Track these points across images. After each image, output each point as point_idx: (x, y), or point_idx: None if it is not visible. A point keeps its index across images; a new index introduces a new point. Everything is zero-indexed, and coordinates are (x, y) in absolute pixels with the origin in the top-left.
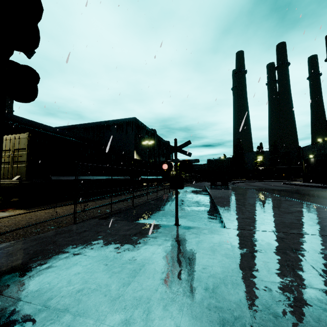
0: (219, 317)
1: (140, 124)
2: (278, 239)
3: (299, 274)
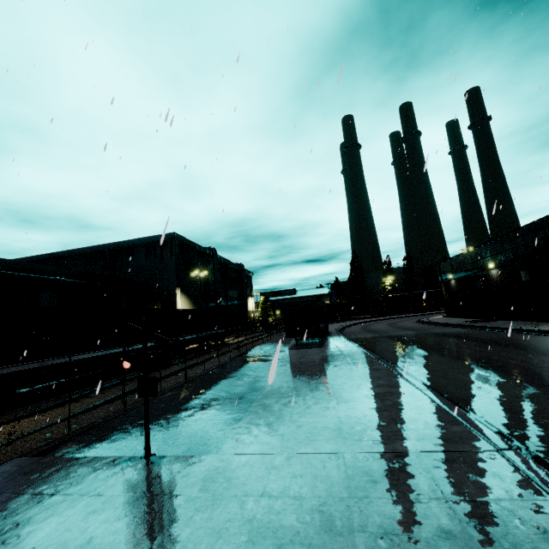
0: None
1: (185, 242)
2: (266, 471)
3: (215, 548)
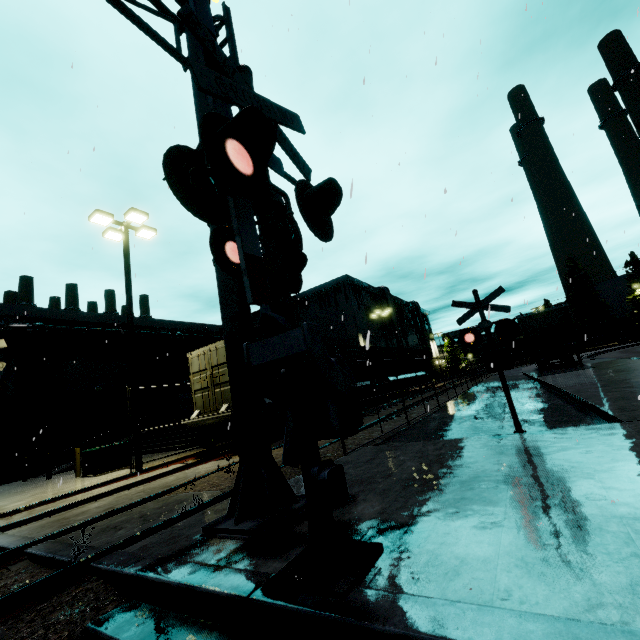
0: None
1: (357, 284)
2: None
3: None
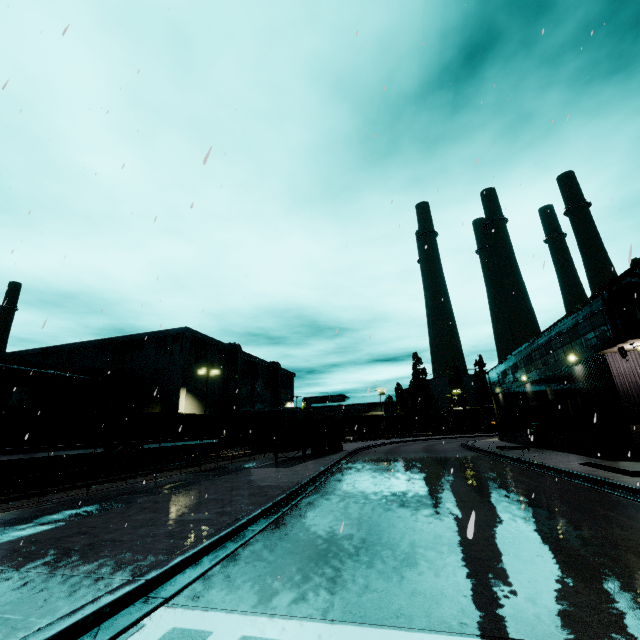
0: None
1: (200, 338)
2: None
3: None
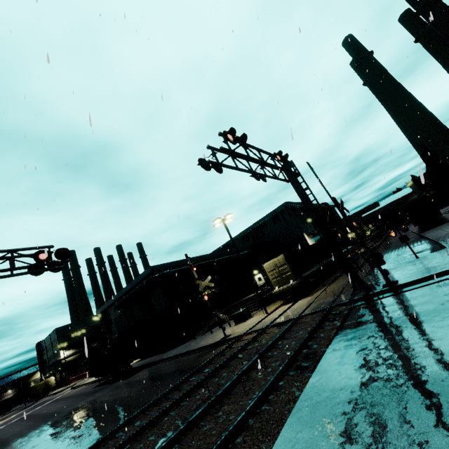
0: (447, 260)
1: (292, 205)
2: None
3: None
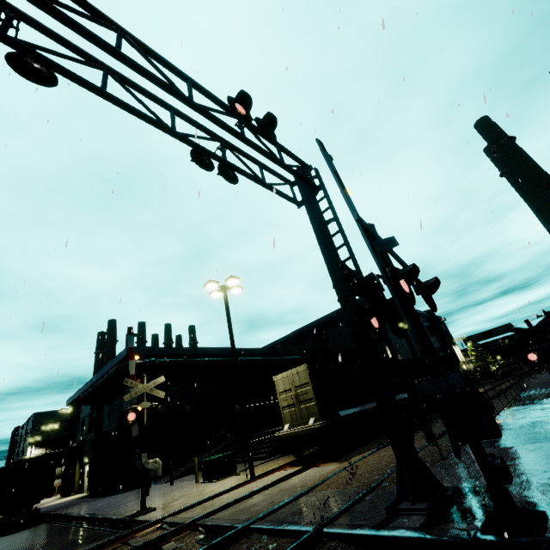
0: None
1: None
2: None
3: None
